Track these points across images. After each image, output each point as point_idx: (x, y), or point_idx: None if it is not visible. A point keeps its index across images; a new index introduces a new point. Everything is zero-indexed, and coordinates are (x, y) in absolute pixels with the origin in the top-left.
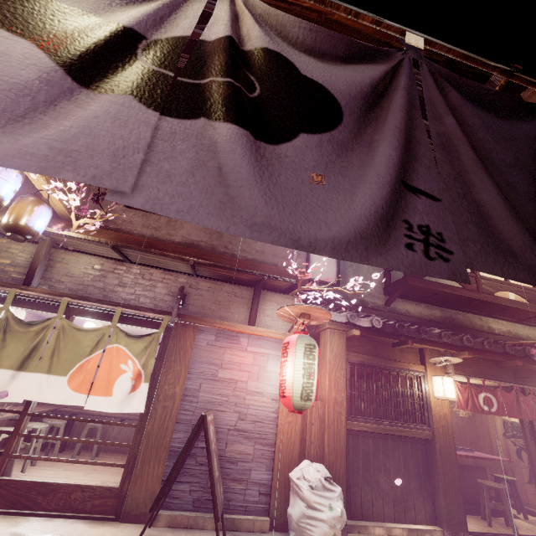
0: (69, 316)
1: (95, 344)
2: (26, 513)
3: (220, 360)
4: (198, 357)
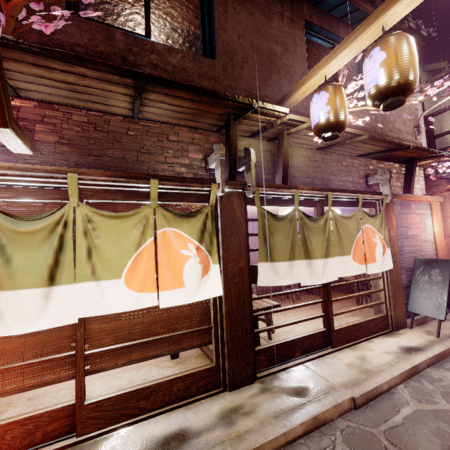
0: (323, 207)
1: (357, 227)
2: (356, 343)
3: (406, 223)
4: (397, 224)
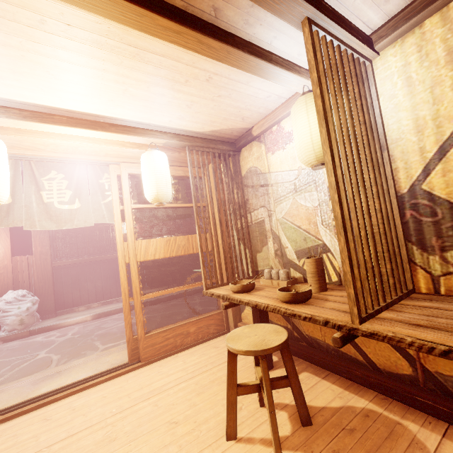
0: None
1: None
2: None
3: None
4: None
